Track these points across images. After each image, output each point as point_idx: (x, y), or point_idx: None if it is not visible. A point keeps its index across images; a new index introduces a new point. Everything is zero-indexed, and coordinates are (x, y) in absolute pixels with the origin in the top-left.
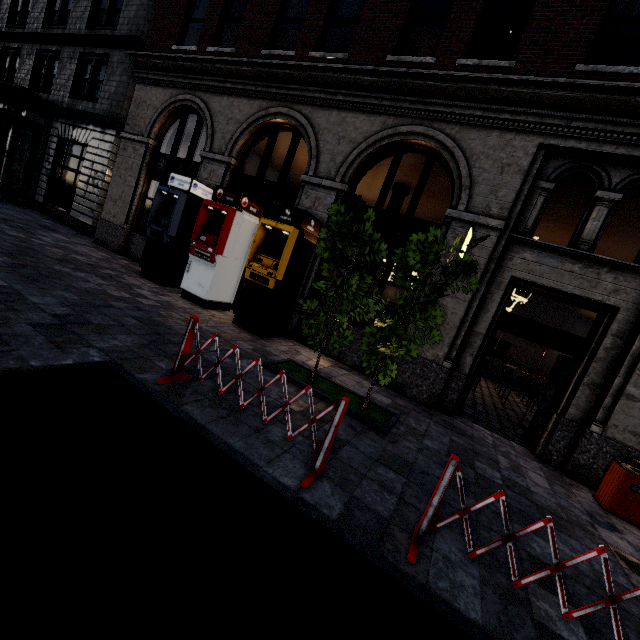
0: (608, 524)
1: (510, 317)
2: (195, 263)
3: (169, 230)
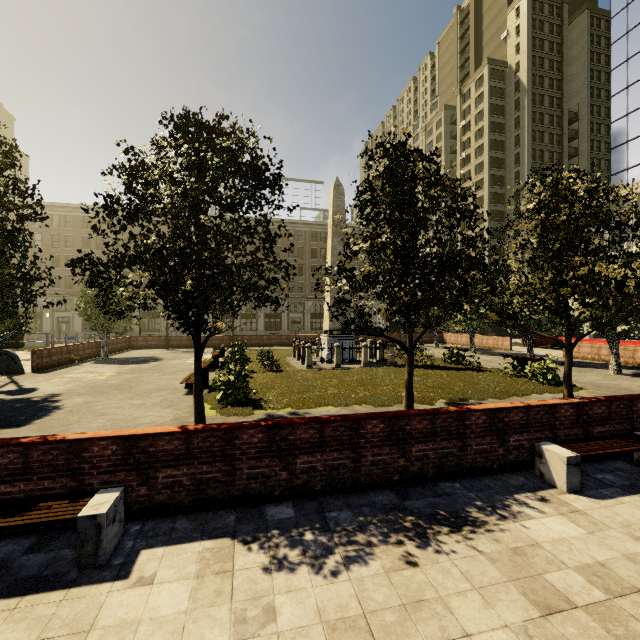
0: None
1: (59, 322)
2: None
3: None
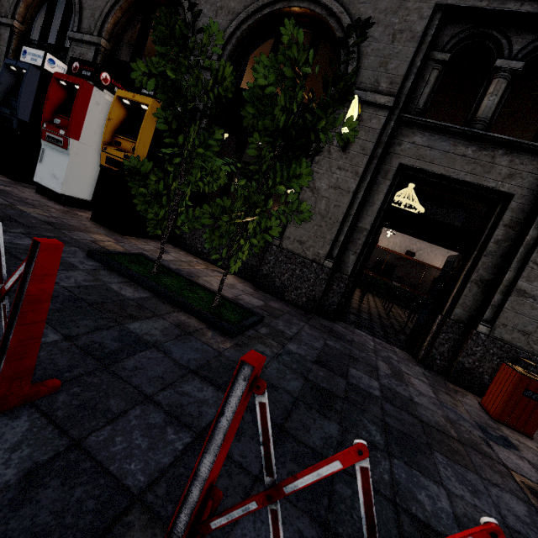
0: (502, 438)
1: (397, 211)
2: (48, 151)
3: (18, 112)
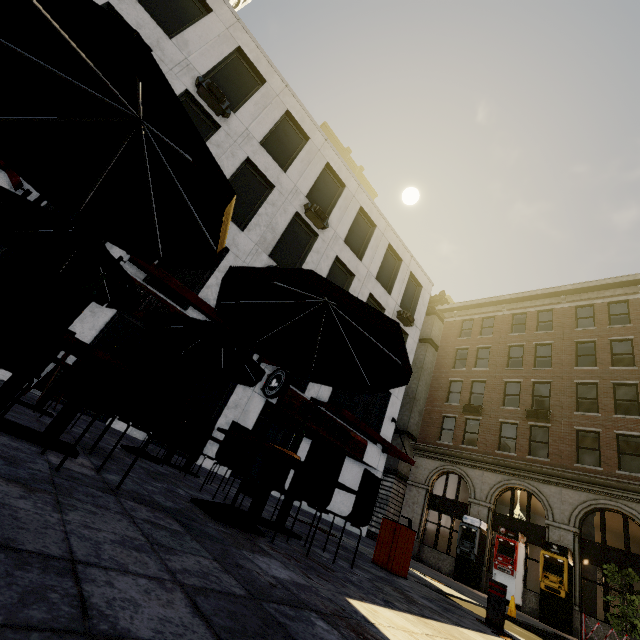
0: None
1: None
2: (498, 574)
3: (474, 551)
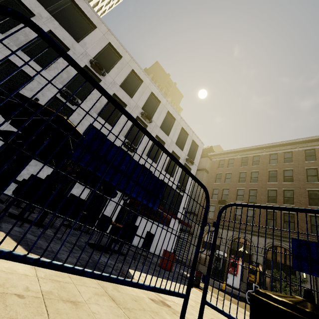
0: None
1: None
2: (230, 275)
3: (220, 266)
